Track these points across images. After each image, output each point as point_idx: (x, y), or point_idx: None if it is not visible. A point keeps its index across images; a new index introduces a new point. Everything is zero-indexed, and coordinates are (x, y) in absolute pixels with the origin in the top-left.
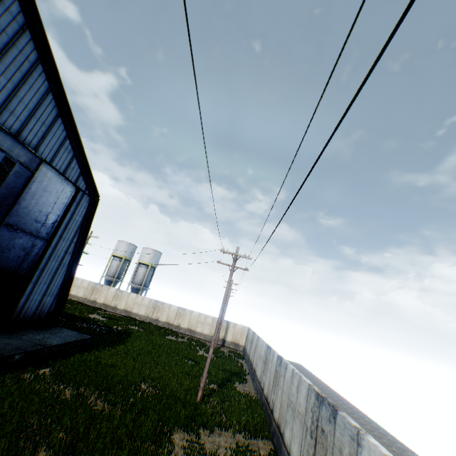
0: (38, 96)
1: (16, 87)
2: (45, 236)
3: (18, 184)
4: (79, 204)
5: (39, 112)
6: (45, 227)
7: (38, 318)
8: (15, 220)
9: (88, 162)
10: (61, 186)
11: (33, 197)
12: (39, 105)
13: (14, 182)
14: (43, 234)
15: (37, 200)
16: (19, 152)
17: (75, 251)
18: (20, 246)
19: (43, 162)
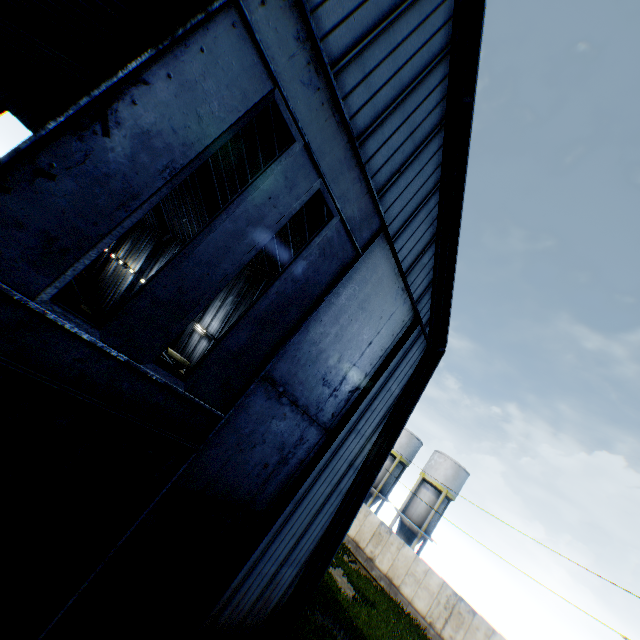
0: (424, 56)
1: (393, 10)
2: (326, 419)
3: (318, 274)
4: (405, 356)
5: (412, 99)
6: (334, 399)
7: (255, 615)
8: (284, 369)
9: (455, 256)
10: (391, 303)
11: (336, 317)
12: (417, 82)
13: (313, 268)
14: (325, 415)
15: (339, 328)
16: (347, 187)
17: (364, 464)
18: (274, 437)
19: (381, 231)
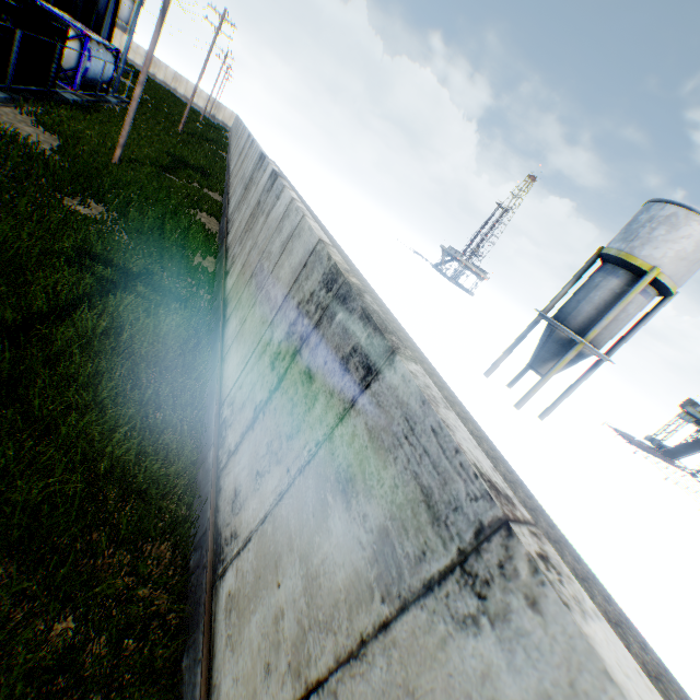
0: None
1: None
2: None
3: None
4: None
5: None
6: None
7: None
8: None
9: None
10: None
11: None
12: None
13: None
14: None
15: None
16: None
17: (117, 1)
18: None
19: None
